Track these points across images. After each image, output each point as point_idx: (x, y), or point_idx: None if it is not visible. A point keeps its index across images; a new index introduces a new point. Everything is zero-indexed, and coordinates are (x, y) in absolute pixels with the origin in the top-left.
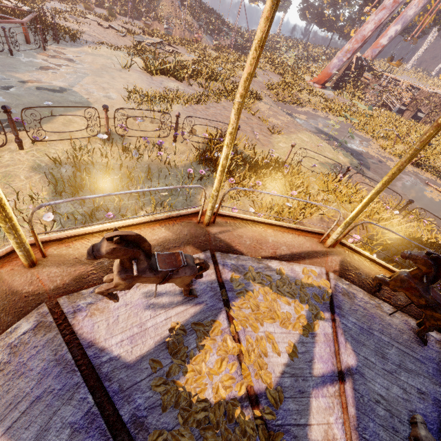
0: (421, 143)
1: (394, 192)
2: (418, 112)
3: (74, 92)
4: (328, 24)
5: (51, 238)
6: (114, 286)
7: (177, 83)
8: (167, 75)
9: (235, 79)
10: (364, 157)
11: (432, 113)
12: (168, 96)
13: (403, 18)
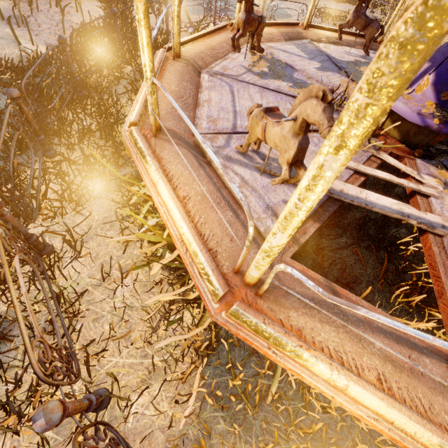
0: None
1: None
2: None
3: (281, 9)
4: None
5: (311, 24)
6: (346, 23)
7: None
8: (351, 3)
9: None
10: None
11: None
12: None
13: None
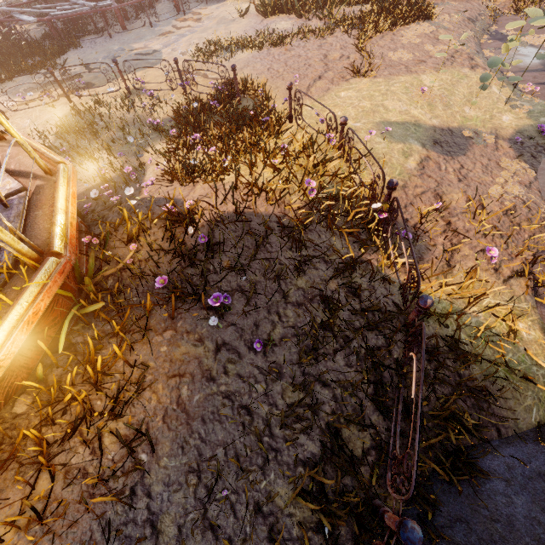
0: None
1: None
2: None
3: (159, 54)
4: None
5: None
6: None
7: (291, 21)
8: (287, 12)
9: None
10: None
11: None
12: (237, 42)
13: None
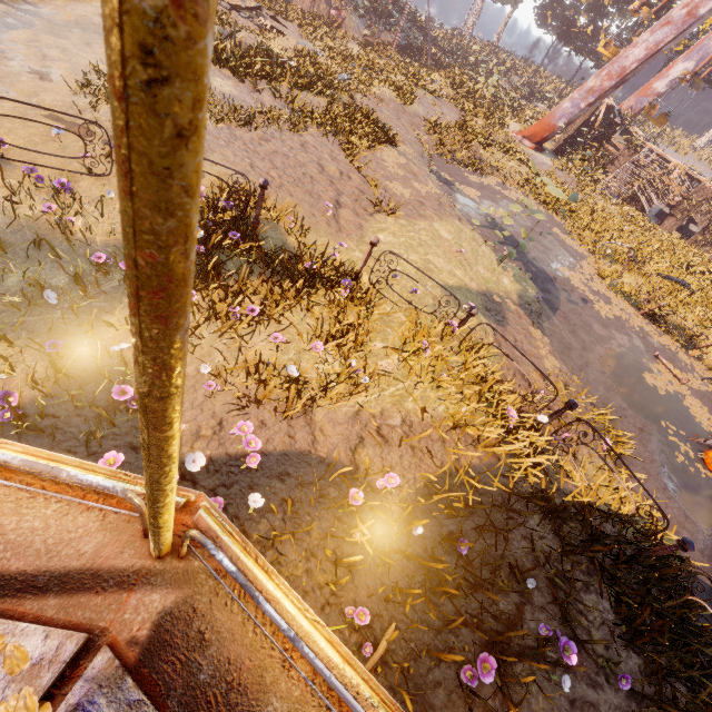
0: (136, 369)
1: (584, 365)
2: (691, 223)
3: None
4: (579, 41)
5: None
6: None
7: (231, 82)
8: (216, 63)
9: (366, 100)
10: (556, 287)
11: (711, 229)
12: None
13: (702, 50)
